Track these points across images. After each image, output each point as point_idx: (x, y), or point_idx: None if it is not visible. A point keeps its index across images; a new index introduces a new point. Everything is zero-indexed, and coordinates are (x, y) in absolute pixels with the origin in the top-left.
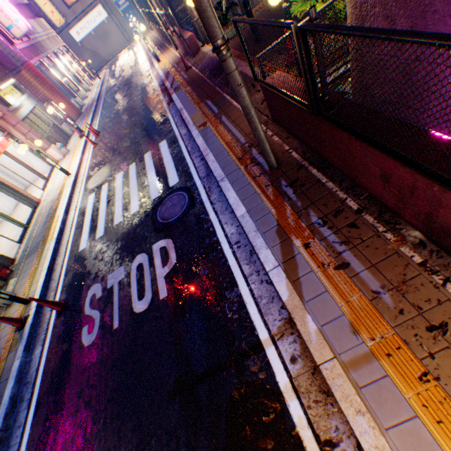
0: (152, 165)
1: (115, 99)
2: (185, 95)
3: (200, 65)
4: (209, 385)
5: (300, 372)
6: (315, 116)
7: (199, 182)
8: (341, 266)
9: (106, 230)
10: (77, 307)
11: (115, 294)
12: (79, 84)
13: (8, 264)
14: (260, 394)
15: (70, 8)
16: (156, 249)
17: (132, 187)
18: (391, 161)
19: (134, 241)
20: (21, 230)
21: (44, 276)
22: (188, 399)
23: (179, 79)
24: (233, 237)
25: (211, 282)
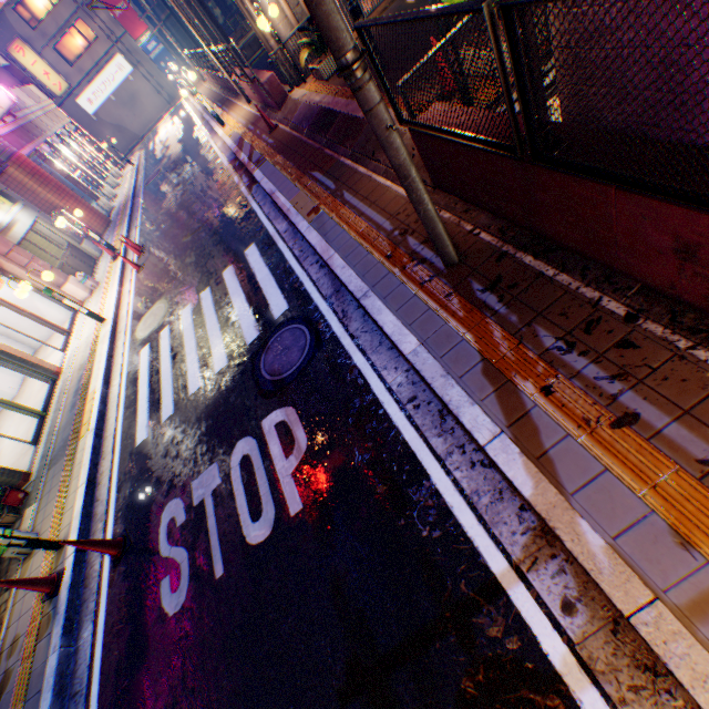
0: (238, 287)
1: (162, 192)
2: (275, 169)
3: (292, 119)
4: (413, 671)
5: (587, 631)
6: (526, 164)
7: (324, 304)
8: (623, 420)
9: (176, 404)
10: (145, 545)
11: (210, 515)
12: (101, 177)
13: (19, 483)
14: (517, 683)
15: (73, 66)
16: (268, 428)
17: (211, 328)
18: (704, 219)
19: (229, 417)
20: (35, 422)
21: (83, 497)
22: (377, 702)
23: (260, 146)
24: (403, 390)
25: (378, 476)
